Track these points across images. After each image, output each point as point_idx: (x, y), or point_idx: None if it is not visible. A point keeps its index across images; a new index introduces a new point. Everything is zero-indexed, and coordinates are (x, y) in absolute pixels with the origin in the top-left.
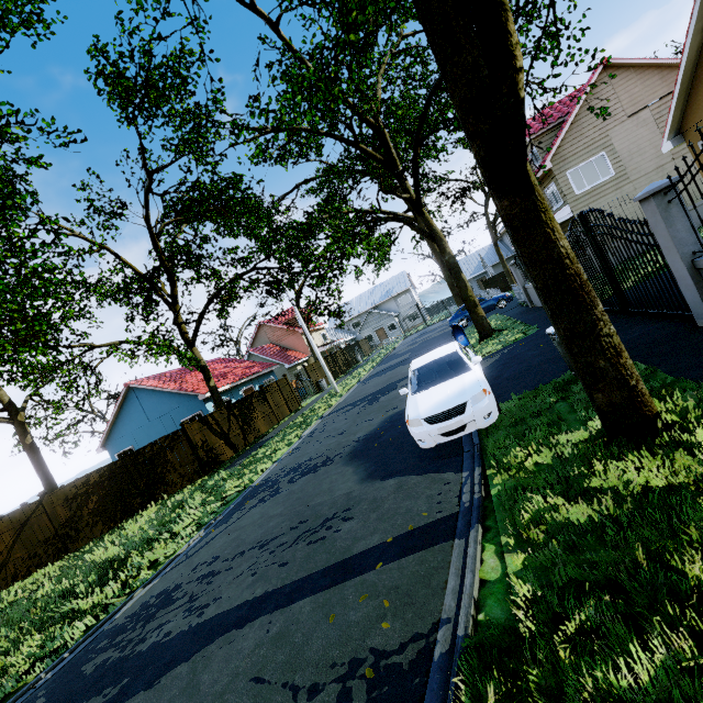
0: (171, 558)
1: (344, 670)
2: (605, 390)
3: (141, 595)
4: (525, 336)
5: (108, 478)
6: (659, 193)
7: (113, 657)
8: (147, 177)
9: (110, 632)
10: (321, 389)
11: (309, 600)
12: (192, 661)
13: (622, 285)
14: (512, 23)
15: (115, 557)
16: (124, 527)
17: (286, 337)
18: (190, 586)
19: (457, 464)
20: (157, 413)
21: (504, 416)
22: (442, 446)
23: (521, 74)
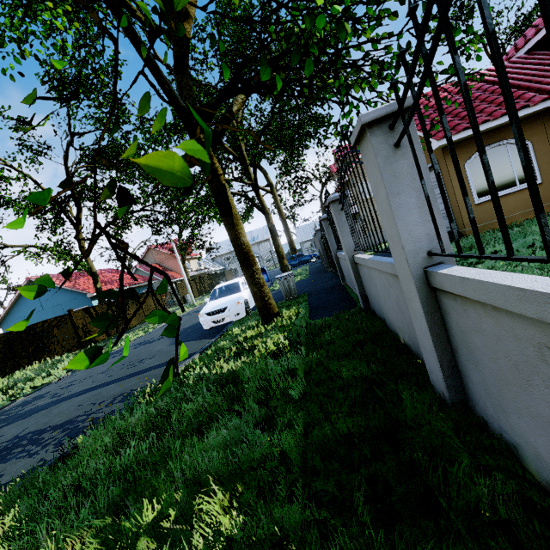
0: (46, 384)
1: (117, 396)
2: (257, 301)
3: (22, 400)
4: (299, 280)
5: (3, 342)
6: (326, 219)
7: (3, 417)
8: (70, 136)
9: (0, 413)
10: (186, 301)
11: (115, 383)
12: (50, 408)
13: (333, 259)
14: (216, 160)
15: (5, 386)
16: (12, 374)
17: (168, 260)
18: (55, 391)
19: (214, 336)
20: (51, 304)
21: (247, 316)
22: (216, 329)
23: (222, 176)
